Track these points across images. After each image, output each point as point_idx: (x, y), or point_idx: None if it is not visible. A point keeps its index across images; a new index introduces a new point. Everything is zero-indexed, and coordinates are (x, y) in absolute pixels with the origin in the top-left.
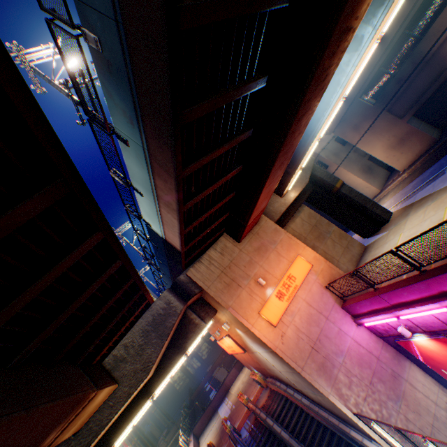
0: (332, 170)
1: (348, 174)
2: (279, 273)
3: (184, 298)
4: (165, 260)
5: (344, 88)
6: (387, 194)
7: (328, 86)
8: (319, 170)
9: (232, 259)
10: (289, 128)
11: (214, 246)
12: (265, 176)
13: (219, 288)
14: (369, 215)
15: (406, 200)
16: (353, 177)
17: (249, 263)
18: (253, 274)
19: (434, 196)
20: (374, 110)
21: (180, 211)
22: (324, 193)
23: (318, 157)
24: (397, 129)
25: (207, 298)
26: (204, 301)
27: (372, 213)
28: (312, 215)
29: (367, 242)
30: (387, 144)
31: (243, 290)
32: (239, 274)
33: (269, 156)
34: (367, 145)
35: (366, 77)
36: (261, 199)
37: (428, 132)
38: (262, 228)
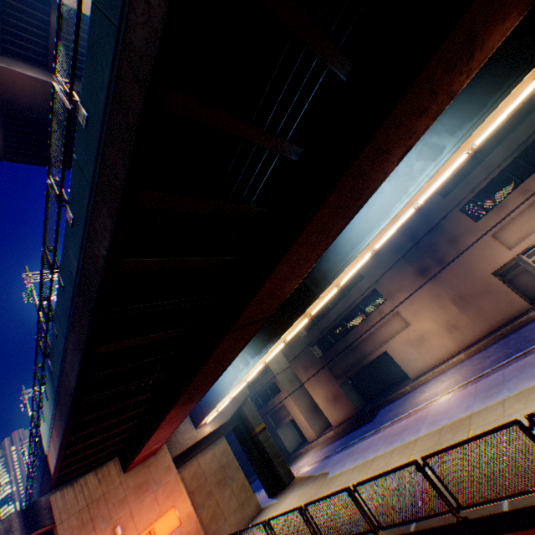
0: (283, 395)
1: (295, 407)
2: (144, 523)
3: (31, 527)
4: (43, 468)
5: (242, 380)
6: (316, 446)
7: (233, 373)
8: (250, 405)
9: (108, 491)
10: (161, 423)
11: (99, 469)
12: (148, 437)
13: (73, 526)
14: (274, 472)
15: (309, 467)
16: (298, 411)
17: (121, 501)
18: (117, 517)
19: (309, 480)
20: (319, 362)
21: (61, 454)
22: (245, 431)
23: (275, 377)
24: (333, 386)
25: (56, 532)
26: (53, 534)
27: (277, 471)
28: (227, 451)
29: (266, 502)
30: (326, 394)
31: (96, 534)
32: (103, 512)
33: (151, 428)
34: (312, 387)
35: (316, 335)
36: (148, 446)
37: (354, 400)
38: (158, 461)
